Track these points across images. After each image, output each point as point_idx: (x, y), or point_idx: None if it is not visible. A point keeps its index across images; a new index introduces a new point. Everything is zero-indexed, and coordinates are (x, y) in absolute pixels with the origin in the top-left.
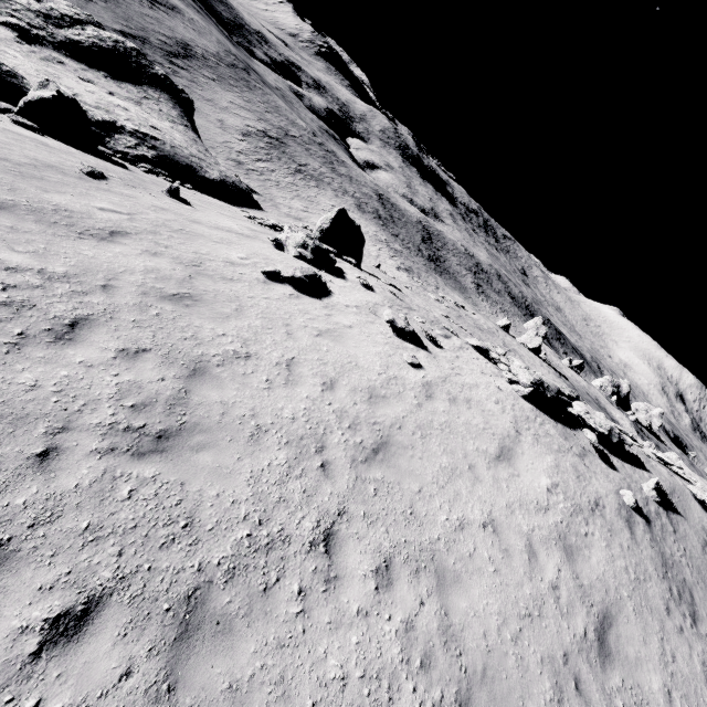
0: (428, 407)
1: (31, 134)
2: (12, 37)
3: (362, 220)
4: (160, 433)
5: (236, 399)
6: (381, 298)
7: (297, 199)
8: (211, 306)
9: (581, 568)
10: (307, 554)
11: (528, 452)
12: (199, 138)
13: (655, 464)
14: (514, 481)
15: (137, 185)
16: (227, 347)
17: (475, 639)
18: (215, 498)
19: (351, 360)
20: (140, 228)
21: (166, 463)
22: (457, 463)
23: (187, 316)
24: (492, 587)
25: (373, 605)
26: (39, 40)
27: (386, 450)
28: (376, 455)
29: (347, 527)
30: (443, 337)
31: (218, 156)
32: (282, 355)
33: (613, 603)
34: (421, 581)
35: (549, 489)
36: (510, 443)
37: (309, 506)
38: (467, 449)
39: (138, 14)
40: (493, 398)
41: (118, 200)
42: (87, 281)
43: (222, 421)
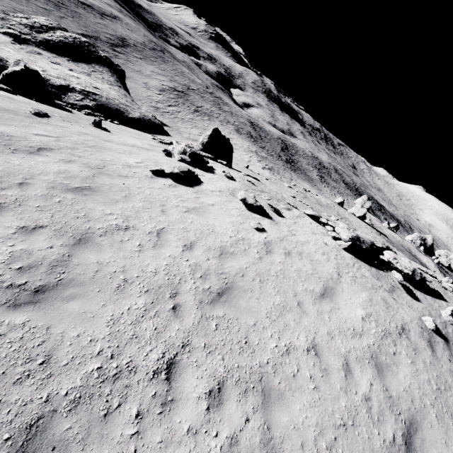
0: (267, 259)
1: (4, 93)
2: (9, 40)
3: (239, 139)
4: (38, 288)
5: (111, 259)
6: (240, 185)
7: (195, 128)
8: (105, 194)
9: (390, 382)
10: (149, 381)
11: (347, 290)
12: (128, 94)
13: (451, 295)
14: (334, 313)
15: (72, 120)
16: (111, 222)
17: (293, 449)
18: (75, 338)
19: (209, 228)
20: (63, 145)
21: (37, 311)
22: (288, 301)
23: (83, 202)
24: (311, 402)
25: (203, 424)
26: (26, 41)
27: (229, 293)
28: (220, 298)
29: (188, 357)
30: (286, 209)
31: (143, 105)
32: (154, 226)
33: (418, 411)
34: (248, 400)
35: (363, 318)
36: (333, 284)
37: (158, 341)
38: (297, 289)
39: (93, 23)
40: (320, 251)
41: (52, 129)
42: (8, 180)
43: (95, 276)
